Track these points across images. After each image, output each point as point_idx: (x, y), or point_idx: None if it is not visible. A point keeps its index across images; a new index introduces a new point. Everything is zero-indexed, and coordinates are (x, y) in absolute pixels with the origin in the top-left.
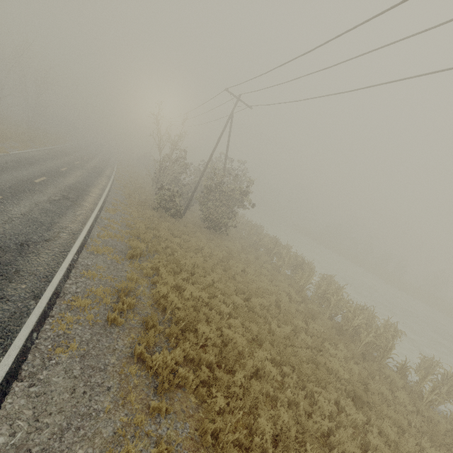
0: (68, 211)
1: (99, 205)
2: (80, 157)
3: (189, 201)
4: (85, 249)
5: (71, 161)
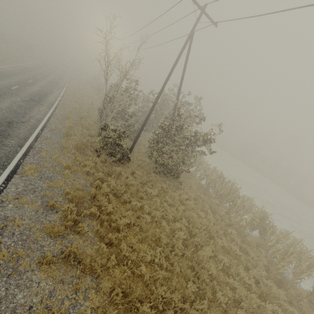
0: None
1: (12, 164)
2: (23, 80)
3: (136, 138)
4: None
5: (6, 86)
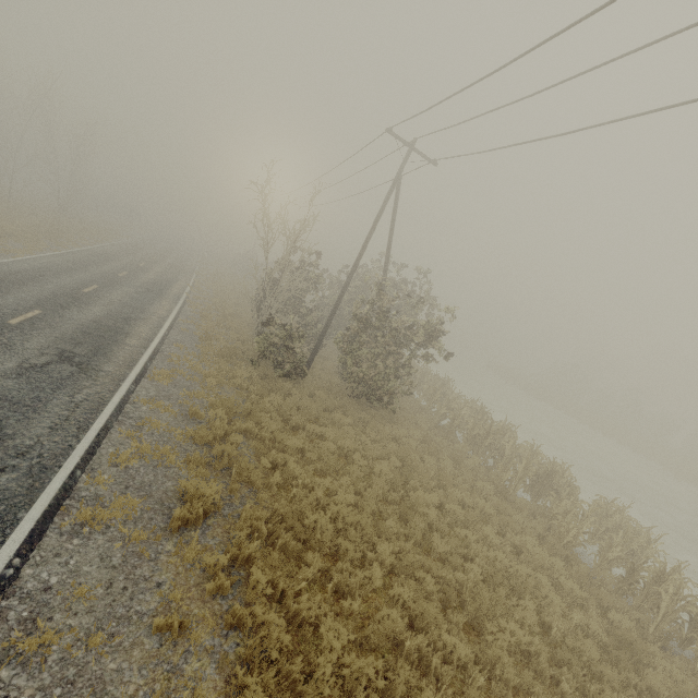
0: (55, 396)
1: (139, 366)
2: (132, 263)
3: (318, 342)
4: (61, 518)
5: (112, 272)
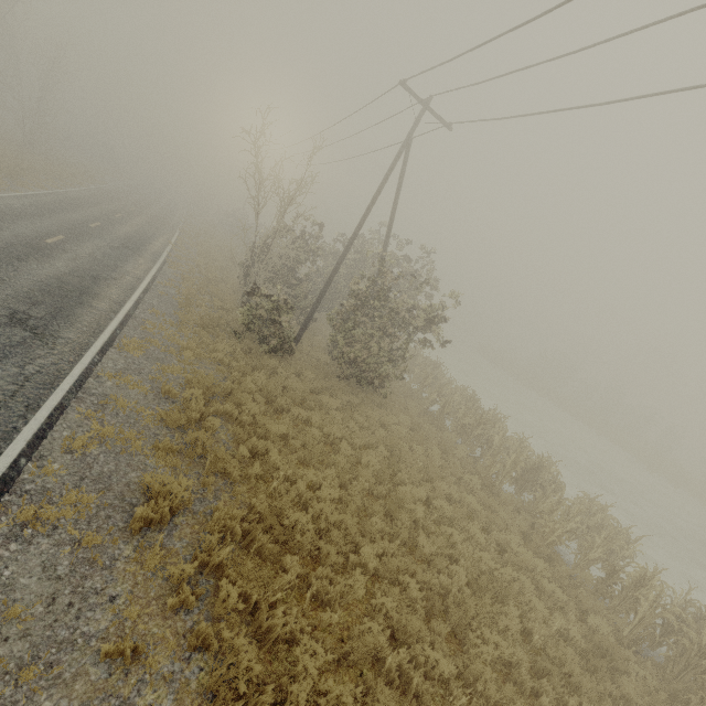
0: (0, 366)
1: (106, 334)
2: (106, 213)
3: (308, 317)
4: None
5: (82, 222)
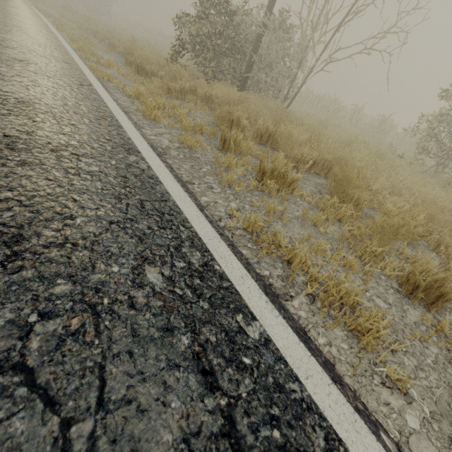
0: None
1: None
2: None
3: None
4: None
5: None
